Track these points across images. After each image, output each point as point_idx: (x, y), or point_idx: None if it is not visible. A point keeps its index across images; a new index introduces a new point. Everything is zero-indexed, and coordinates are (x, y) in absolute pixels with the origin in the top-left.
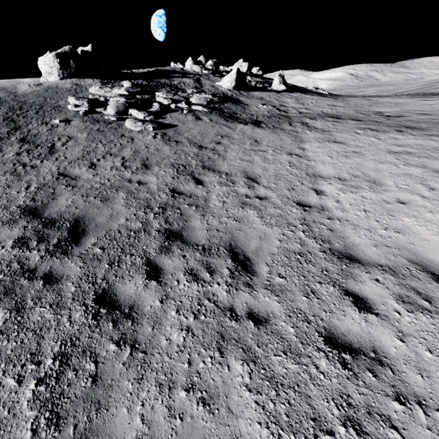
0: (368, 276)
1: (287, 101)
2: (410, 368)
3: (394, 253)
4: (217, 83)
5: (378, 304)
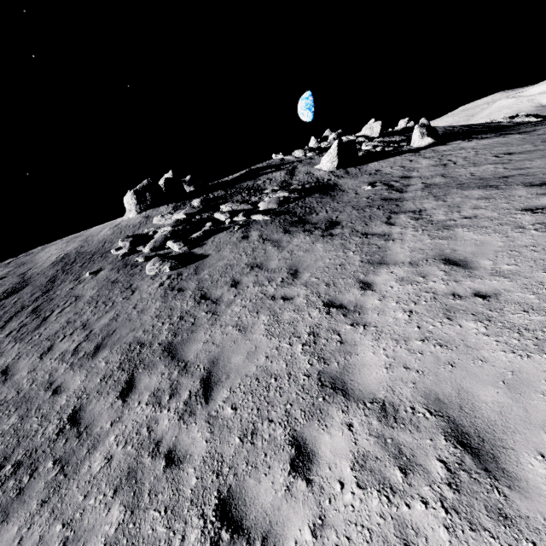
0: None
1: (419, 166)
2: None
3: None
4: (316, 166)
5: None
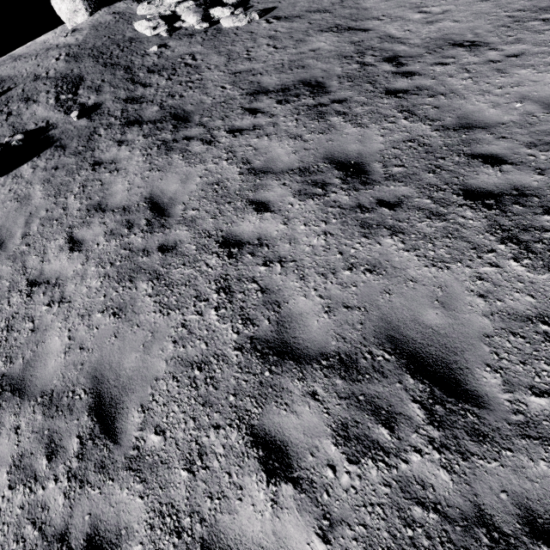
0: None
1: None
2: None
3: None
4: None
5: None
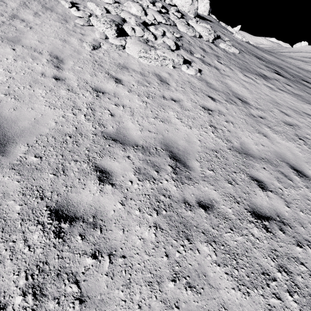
0: None
1: None
2: None
3: None
4: None
5: None
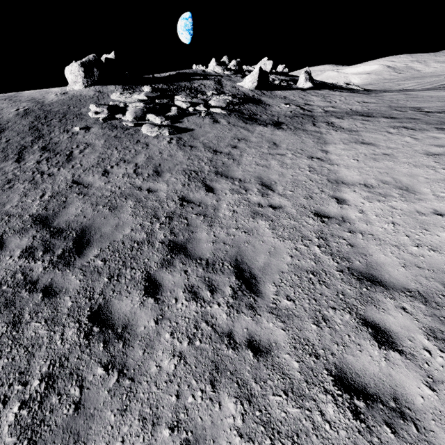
0: (393, 303)
1: (313, 100)
2: (440, 425)
3: (427, 276)
4: (239, 83)
5: (404, 339)
